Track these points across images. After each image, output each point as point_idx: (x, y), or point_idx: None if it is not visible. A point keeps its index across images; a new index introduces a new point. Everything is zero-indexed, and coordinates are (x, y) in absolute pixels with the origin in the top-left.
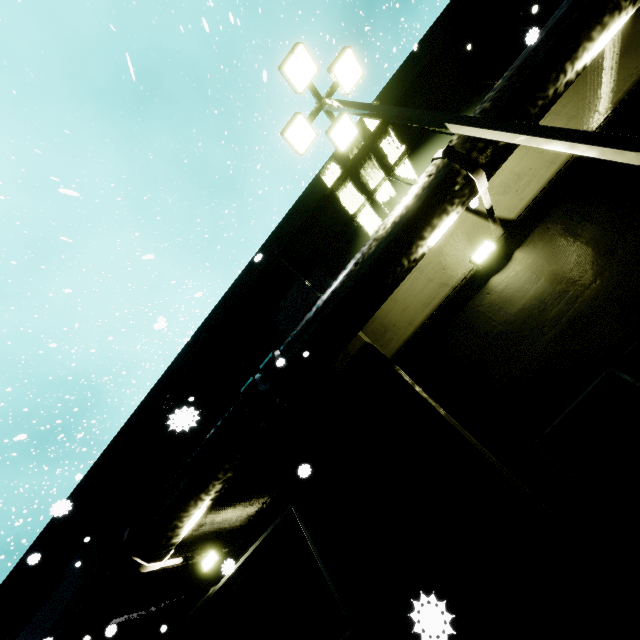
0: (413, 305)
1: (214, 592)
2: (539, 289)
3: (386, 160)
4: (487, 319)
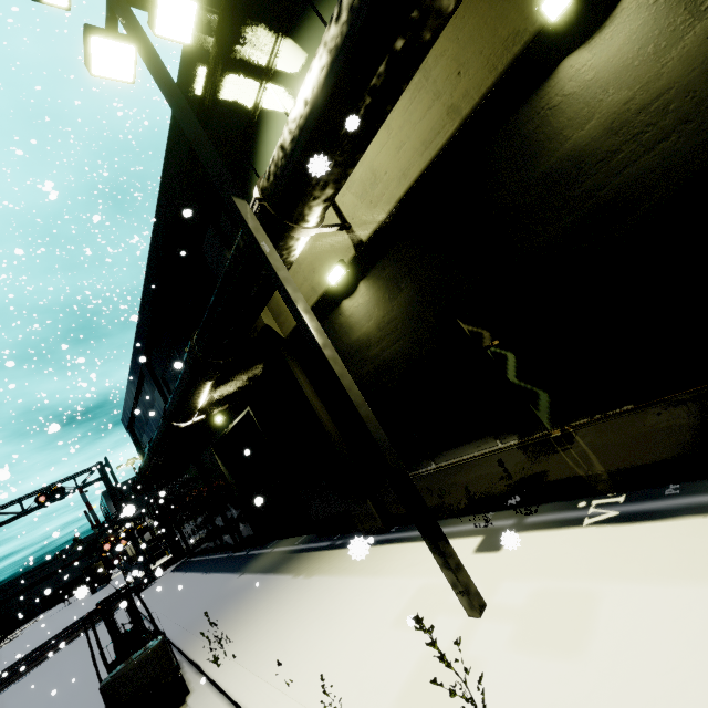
0: None
1: (226, 433)
2: (369, 329)
3: (258, 47)
4: (338, 337)
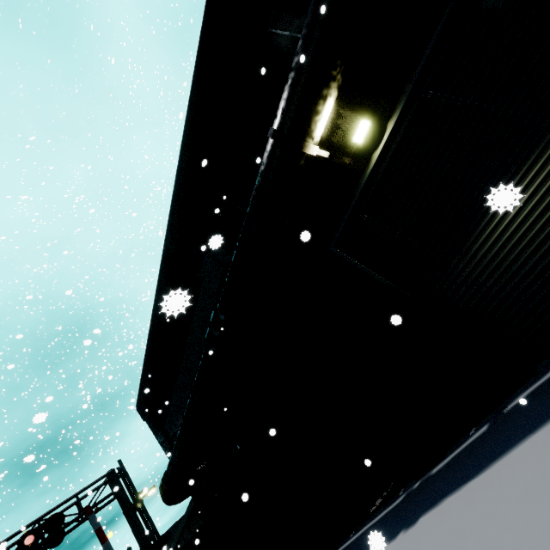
0: None
1: (380, 150)
2: None
3: None
4: None
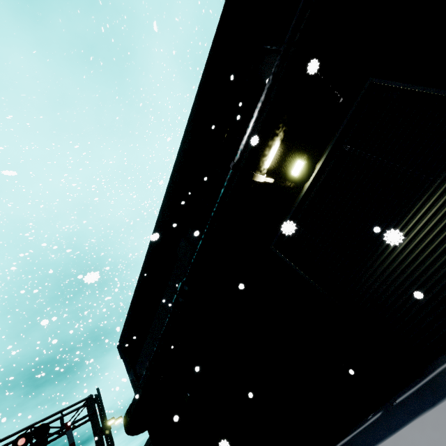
0: None
1: (310, 182)
2: None
3: None
4: None
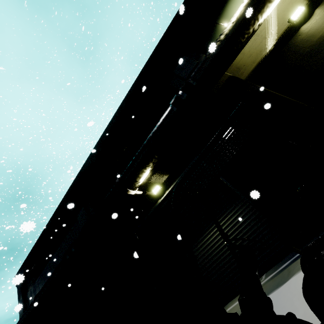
0: (254, 53)
1: (161, 200)
2: None
3: None
4: (299, 48)
